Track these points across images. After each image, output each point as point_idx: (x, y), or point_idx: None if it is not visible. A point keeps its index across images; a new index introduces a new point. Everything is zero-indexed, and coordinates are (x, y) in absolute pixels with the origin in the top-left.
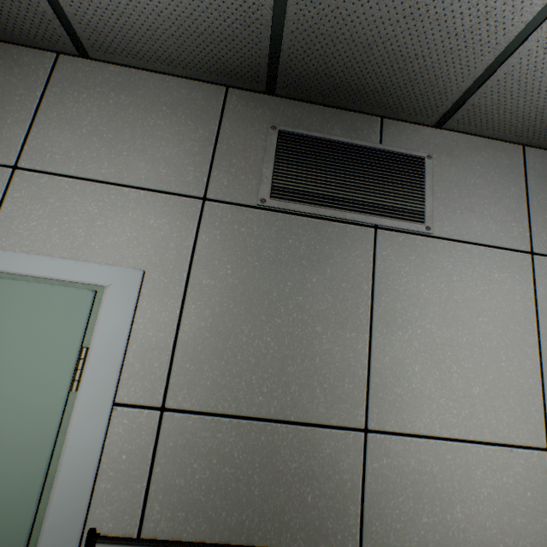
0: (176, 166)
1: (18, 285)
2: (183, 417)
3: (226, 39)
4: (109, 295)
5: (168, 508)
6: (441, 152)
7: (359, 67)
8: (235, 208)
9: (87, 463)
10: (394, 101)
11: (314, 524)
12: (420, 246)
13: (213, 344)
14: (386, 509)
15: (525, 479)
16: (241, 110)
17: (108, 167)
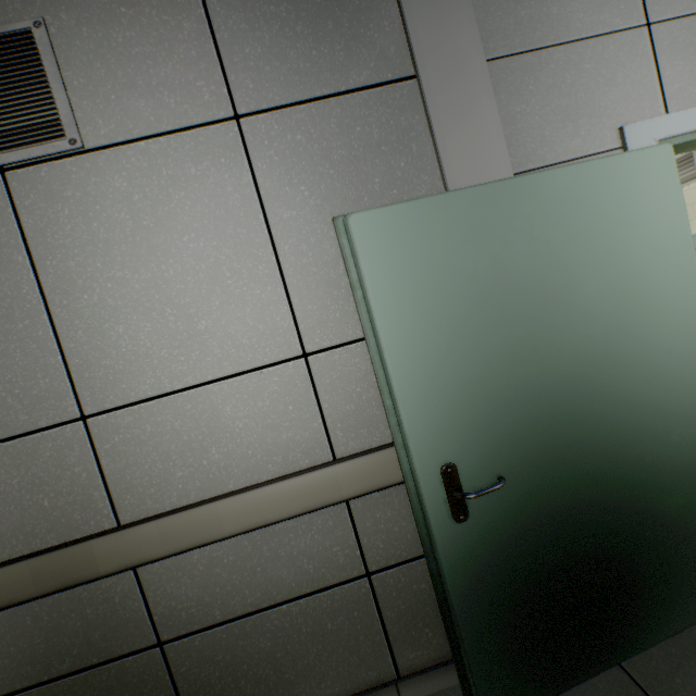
0: None
1: None
2: None
3: None
4: None
5: None
6: (58, 8)
7: None
8: None
9: None
10: None
11: (62, 522)
12: (75, 173)
13: None
14: (135, 481)
15: (284, 395)
16: None
17: None
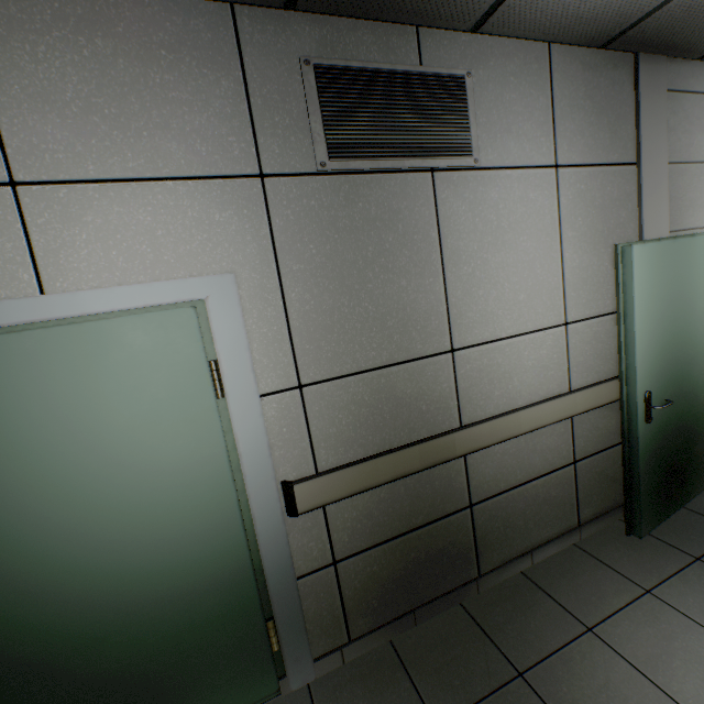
0: (214, 139)
1: (112, 324)
2: (319, 387)
3: None
4: (212, 306)
5: (331, 449)
6: (478, 66)
7: None
8: (297, 180)
9: (260, 443)
10: (432, 8)
11: (430, 422)
12: (471, 182)
13: (322, 322)
14: (473, 396)
15: (553, 347)
16: (261, 41)
17: (133, 157)
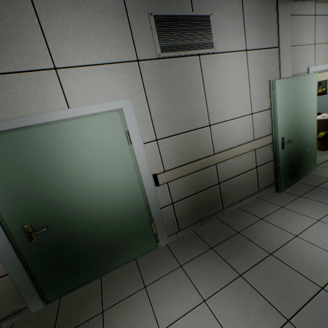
0: (120, 47)
1: (92, 118)
2: (163, 140)
3: None
4: (125, 111)
5: (168, 163)
6: (214, 10)
7: None
8: (150, 61)
9: (145, 160)
10: None
11: (203, 152)
12: (214, 59)
13: (162, 116)
14: (218, 143)
15: (247, 123)
16: (133, 7)
17: (93, 56)
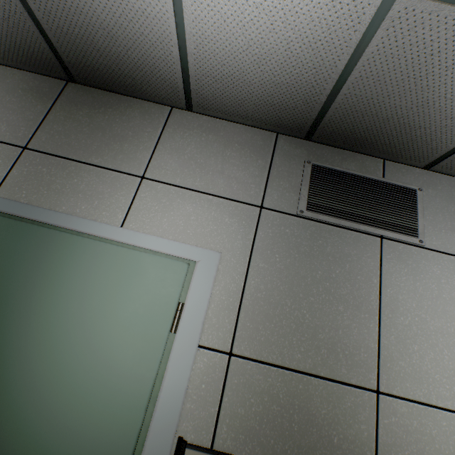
0: (243, 183)
1: (141, 255)
2: (244, 362)
3: (289, 108)
4: (199, 267)
5: (232, 430)
6: (428, 186)
7: (376, 130)
8: (282, 215)
9: (180, 386)
10: (396, 150)
11: None
12: (414, 254)
13: (265, 310)
14: None
15: None
16: (286, 149)
17: (199, 181)
